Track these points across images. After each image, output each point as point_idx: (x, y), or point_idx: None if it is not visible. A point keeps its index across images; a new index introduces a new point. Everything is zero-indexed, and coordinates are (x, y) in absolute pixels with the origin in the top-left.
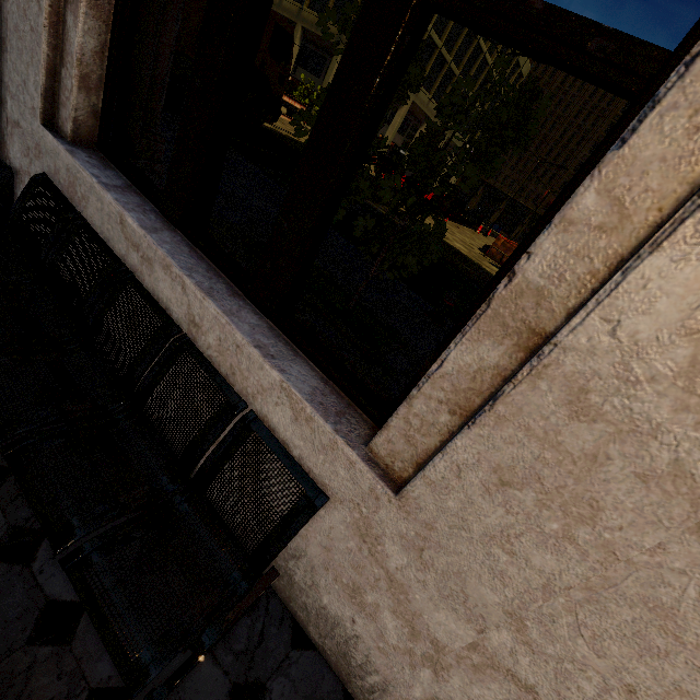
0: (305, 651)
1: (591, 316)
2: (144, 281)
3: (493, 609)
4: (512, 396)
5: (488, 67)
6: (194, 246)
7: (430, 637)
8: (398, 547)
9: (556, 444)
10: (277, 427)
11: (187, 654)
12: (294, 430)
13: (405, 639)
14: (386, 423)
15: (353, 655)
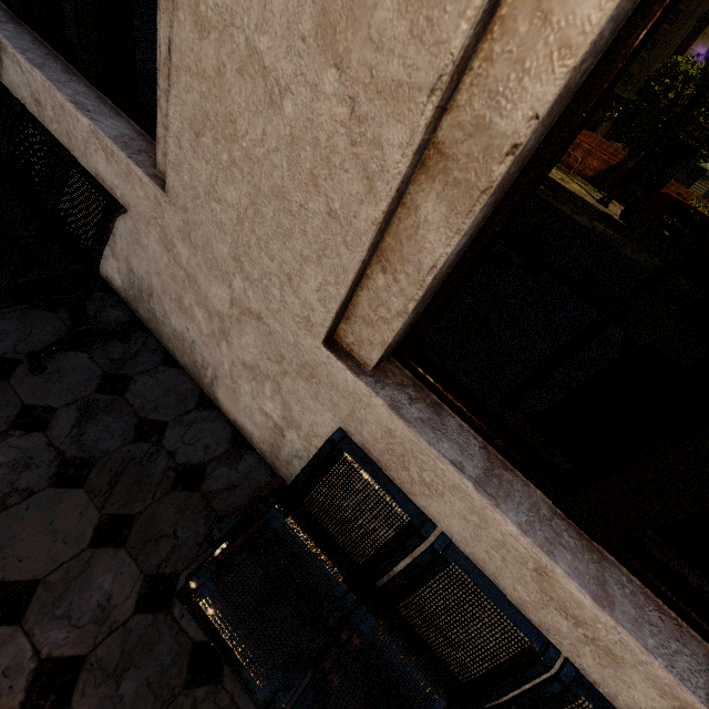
0: (173, 368)
1: None
2: (3, 77)
3: (228, 261)
4: (175, 41)
5: None
6: (40, 38)
7: (216, 312)
8: (181, 242)
9: (203, 74)
10: (104, 175)
11: (69, 353)
12: (111, 171)
13: (209, 324)
14: (157, 138)
15: (197, 360)
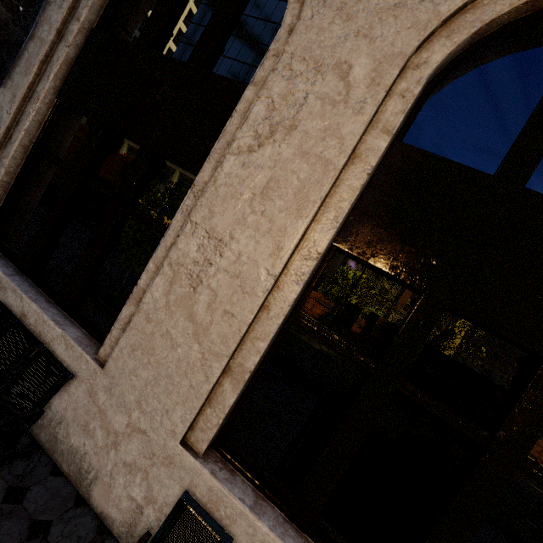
0: (58, 477)
1: (148, 293)
2: None
3: (133, 403)
4: (134, 320)
5: None
6: (32, 282)
7: (114, 431)
8: (103, 392)
9: (144, 332)
10: (58, 355)
11: None
12: (66, 354)
13: (105, 439)
14: (104, 343)
15: (84, 466)
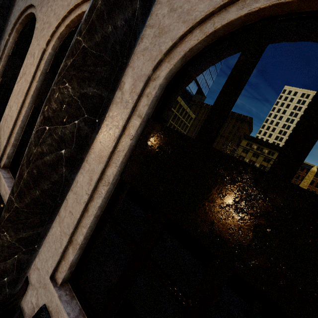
0: None
1: None
2: None
3: None
4: None
5: (178, 116)
6: None
7: None
8: None
9: None
10: None
11: None
12: None
13: None
14: None
15: None
